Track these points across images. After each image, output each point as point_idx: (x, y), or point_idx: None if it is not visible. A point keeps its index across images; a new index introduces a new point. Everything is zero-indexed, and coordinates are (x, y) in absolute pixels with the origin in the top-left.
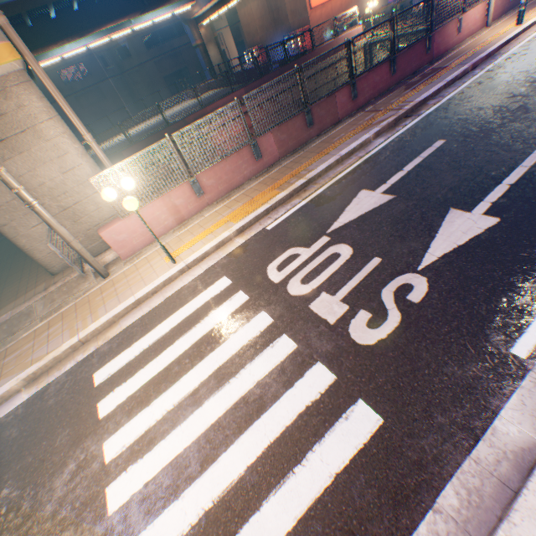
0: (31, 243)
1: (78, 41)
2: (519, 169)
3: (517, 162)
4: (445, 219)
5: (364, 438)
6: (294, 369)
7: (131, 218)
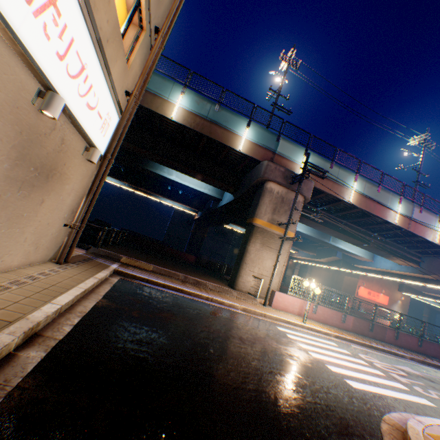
0: (243, 273)
1: (243, 229)
2: None
3: None
4: None
5: (428, 403)
6: (387, 378)
7: (287, 295)
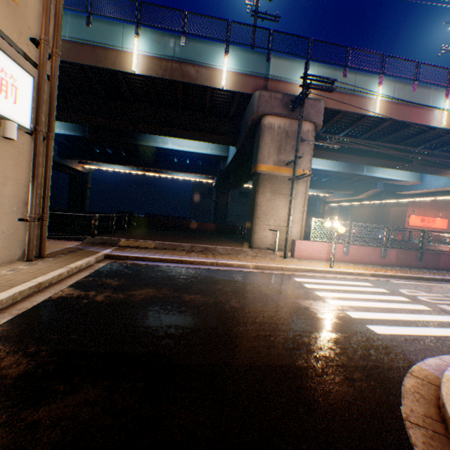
0: (258, 229)
1: None
2: None
3: None
4: None
5: None
6: (432, 312)
7: (311, 242)
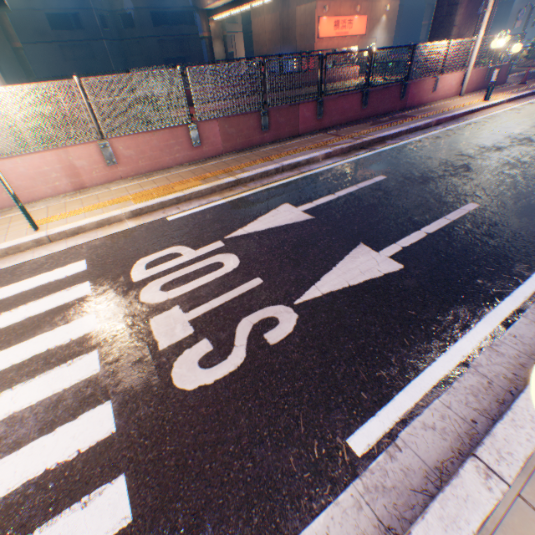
0: None
1: None
2: (442, 220)
3: (442, 213)
4: (351, 253)
5: None
6: (72, 405)
7: (4, 163)
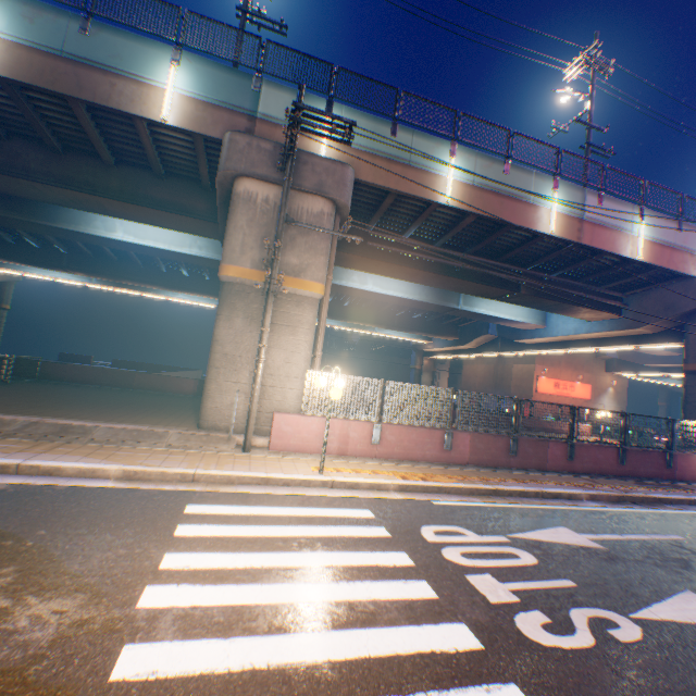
0: (216, 390)
1: (329, 320)
2: None
3: None
4: (678, 593)
5: None
6: (426, 612)
7: (307, 418)
